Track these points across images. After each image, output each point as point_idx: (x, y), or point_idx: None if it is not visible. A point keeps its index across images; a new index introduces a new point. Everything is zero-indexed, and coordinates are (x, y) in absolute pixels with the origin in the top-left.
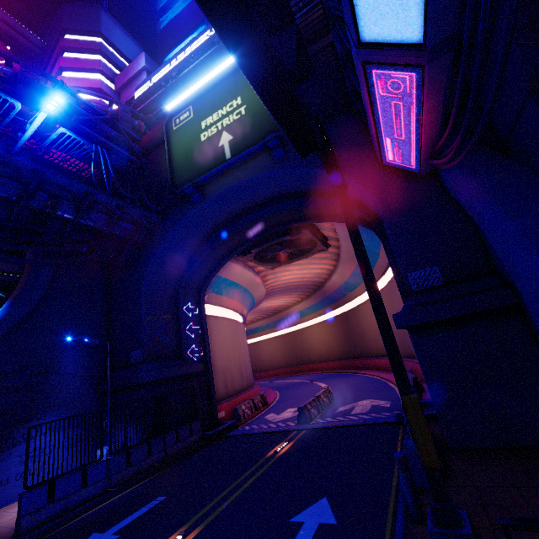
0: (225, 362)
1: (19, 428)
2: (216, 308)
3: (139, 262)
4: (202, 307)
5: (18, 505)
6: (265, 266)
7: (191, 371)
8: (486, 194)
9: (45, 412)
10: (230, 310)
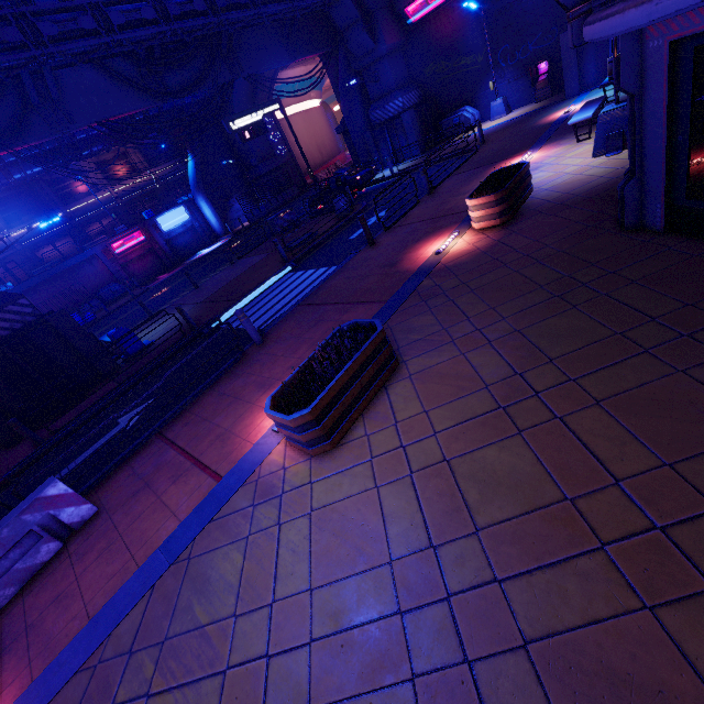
0: (305, 149)
1: (228, 202)
2: (286, 109)
3: (227, 106)
4: (275, 118)
5: (246, 218)
6: (307, 62)
7: (283, 163)
8: (339, 84)
9: (232, 195)
10: (298, 103)
